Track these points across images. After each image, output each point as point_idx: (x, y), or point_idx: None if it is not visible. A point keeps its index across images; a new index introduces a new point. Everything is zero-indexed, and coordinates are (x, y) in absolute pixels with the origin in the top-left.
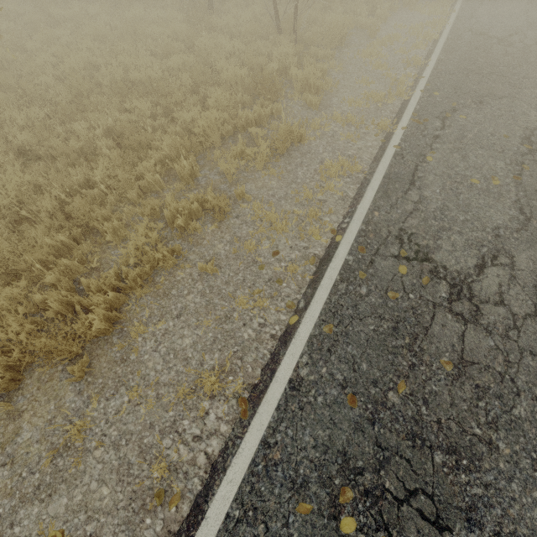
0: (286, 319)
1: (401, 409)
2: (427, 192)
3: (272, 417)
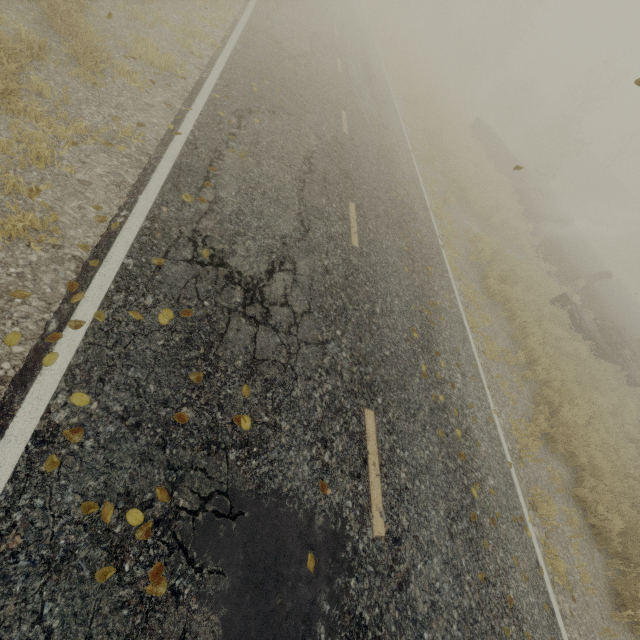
0: (223, 34)
1: (278, 72)
2: (275, 25)
3: (231, 53)
